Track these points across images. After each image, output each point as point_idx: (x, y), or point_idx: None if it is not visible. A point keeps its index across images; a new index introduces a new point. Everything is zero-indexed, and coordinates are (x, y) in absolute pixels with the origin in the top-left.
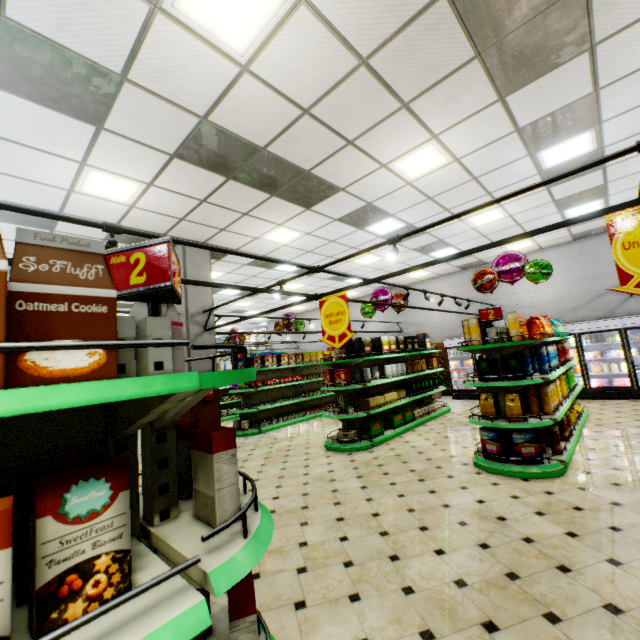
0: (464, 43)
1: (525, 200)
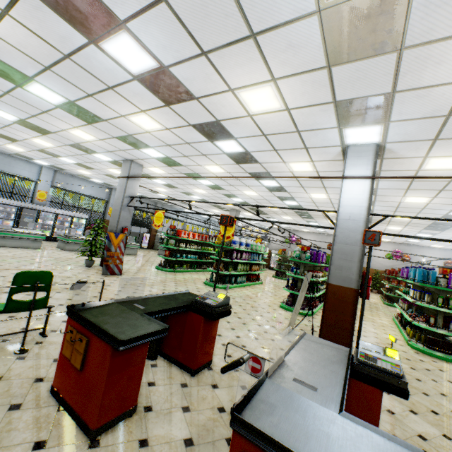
0: None
1: None
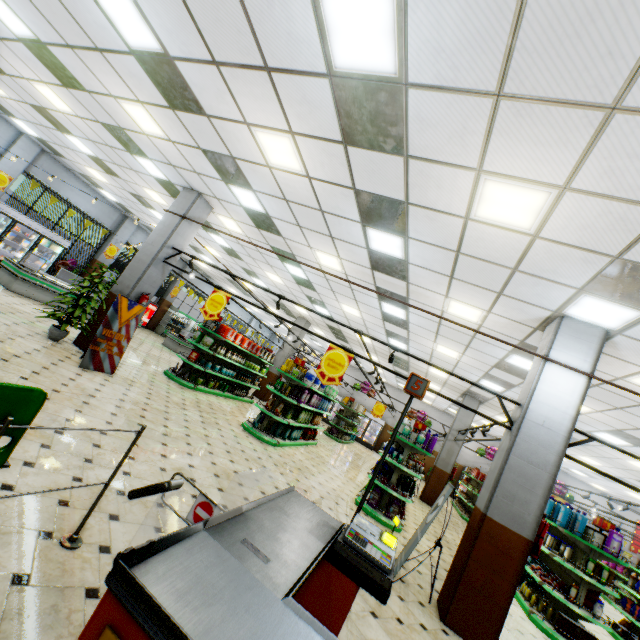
0: None
1: (577, 466)
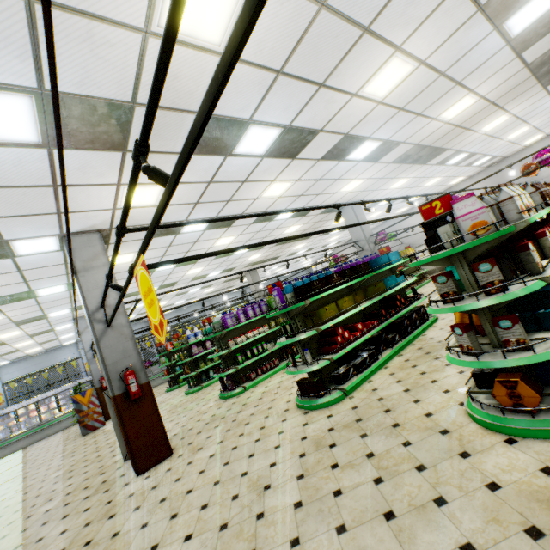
0: (534, 82)
1: (544, 116)
